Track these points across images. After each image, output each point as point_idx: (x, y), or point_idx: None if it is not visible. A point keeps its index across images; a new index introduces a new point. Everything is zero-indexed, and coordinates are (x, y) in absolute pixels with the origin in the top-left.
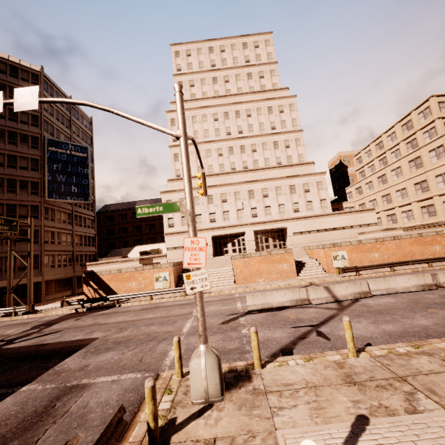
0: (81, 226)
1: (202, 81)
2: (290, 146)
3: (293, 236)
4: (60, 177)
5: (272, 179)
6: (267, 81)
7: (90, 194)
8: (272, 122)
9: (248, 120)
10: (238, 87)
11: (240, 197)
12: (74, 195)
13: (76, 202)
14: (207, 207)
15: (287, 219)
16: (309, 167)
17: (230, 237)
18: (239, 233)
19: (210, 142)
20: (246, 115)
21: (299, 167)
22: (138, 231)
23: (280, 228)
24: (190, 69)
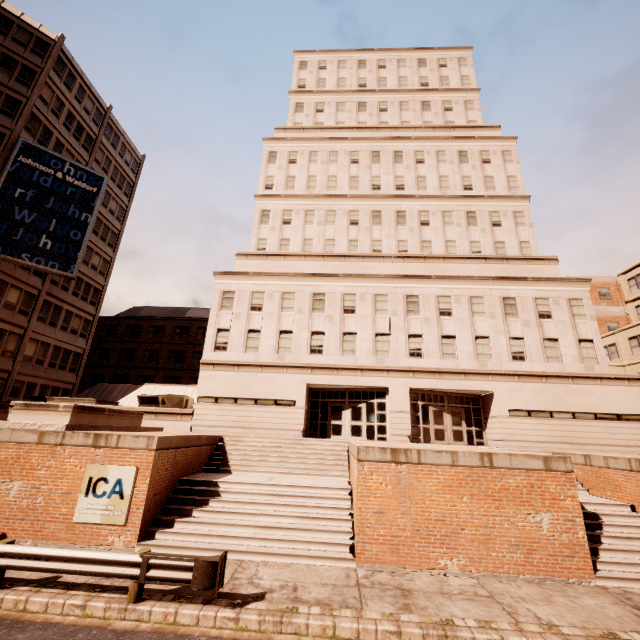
0: (55, 326)
1: (339, 105)
2: (501, 223)
3: (510, 419)
4: (23, 214)
5: (464, 277)
6: (457, 116)
7: (77, 259)
8: (467, 176)
9: (417, 169)
10: (402, 120)
11: (387, 306)
12: (39, 254)
13: (39, 268)
14: (309, 318)
15: (495, 373)
16: (547, 267)
17: (351, 395)
18: (374, 388)
19: (336, 198)
20: (414, 159)
21: (523, 265)
22: (177, 360)
23: (472, 393)
24: (321, 87)
